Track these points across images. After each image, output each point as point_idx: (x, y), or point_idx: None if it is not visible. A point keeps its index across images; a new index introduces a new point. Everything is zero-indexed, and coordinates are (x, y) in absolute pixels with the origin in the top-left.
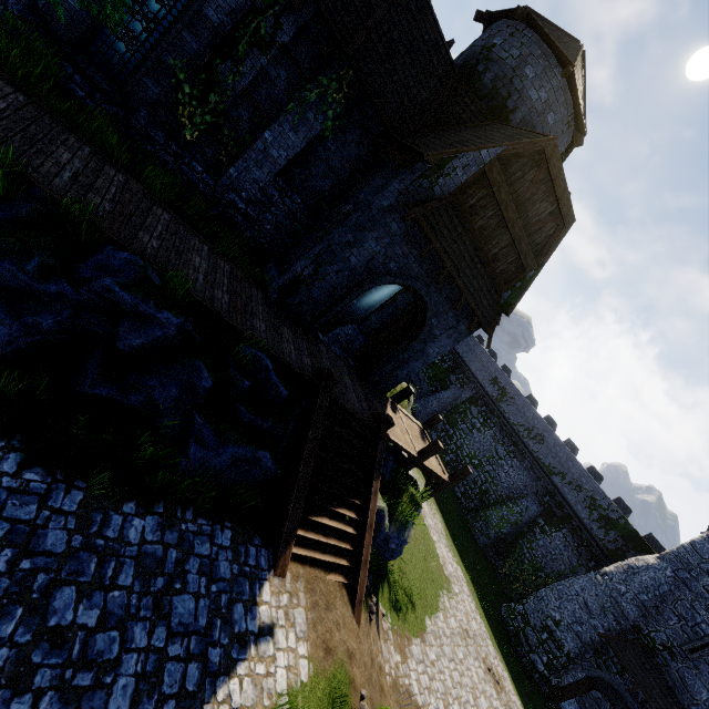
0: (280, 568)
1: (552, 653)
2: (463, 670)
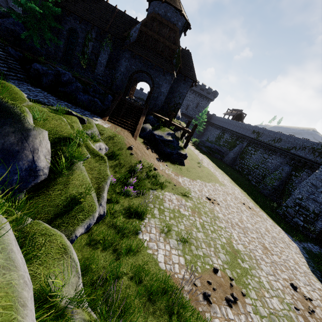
0: (103, 119)
1: (304, 214)
2: (219, 195)
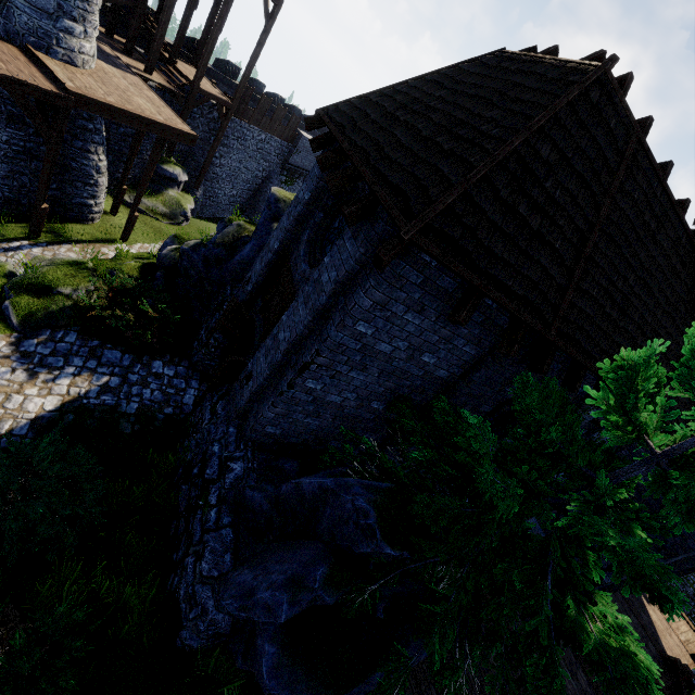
0: None
1: None
2: None
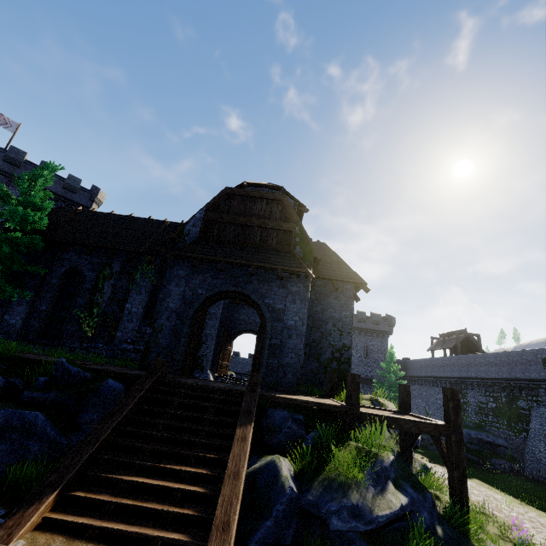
0: (5, 531)
1: None
2: None
